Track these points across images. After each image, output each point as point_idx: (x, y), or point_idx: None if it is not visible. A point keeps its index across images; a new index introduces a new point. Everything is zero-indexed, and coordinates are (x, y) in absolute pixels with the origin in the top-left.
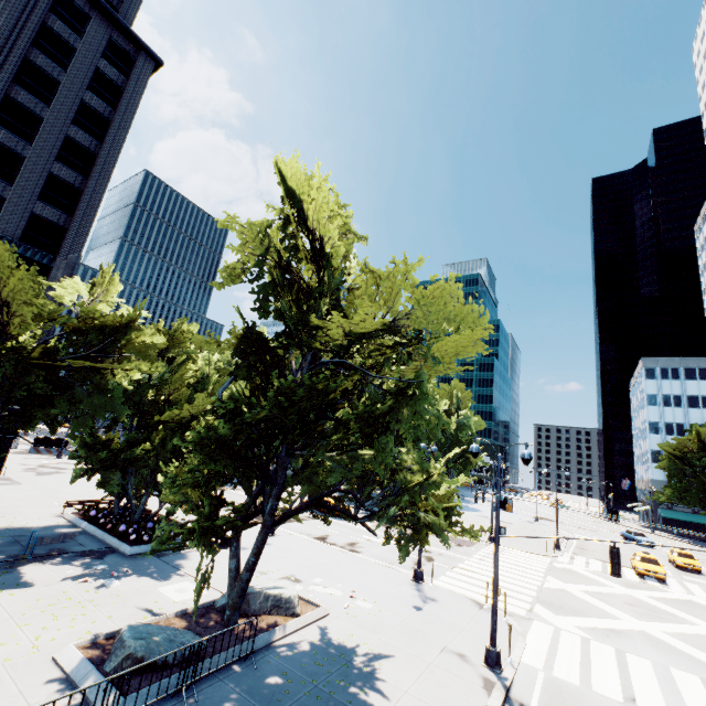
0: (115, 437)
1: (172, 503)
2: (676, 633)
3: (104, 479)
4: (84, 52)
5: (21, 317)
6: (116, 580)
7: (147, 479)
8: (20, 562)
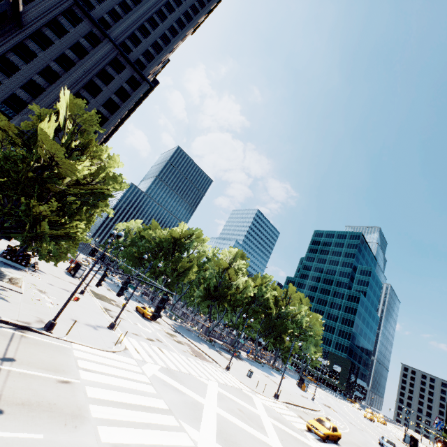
0: None
1: (41, 257)
2: (228, 420)
3: None
4: (118, 80)
5: None
6: None
7: None
8: None
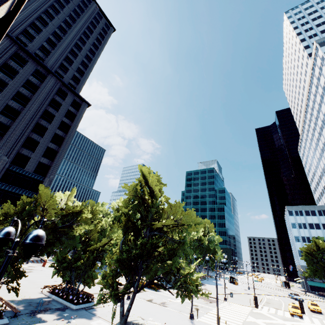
0: (66, 255)
1: (89, 285)
2: None
3: (63, 275)
4: (64, 105)
5: (49, 213)
6: (73, 320)
7: (80, 274)
8: (35, 313)
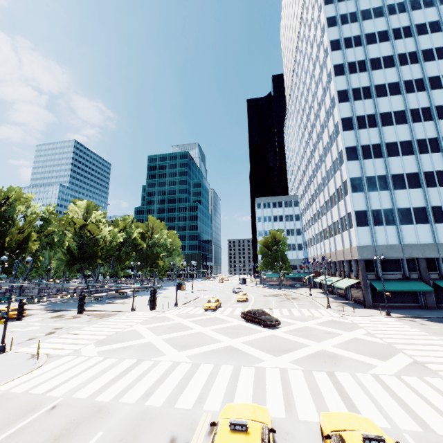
0: None
1: None
2: (171, 337)
3: None
4: None
5: None
6: None
7: None
8: None
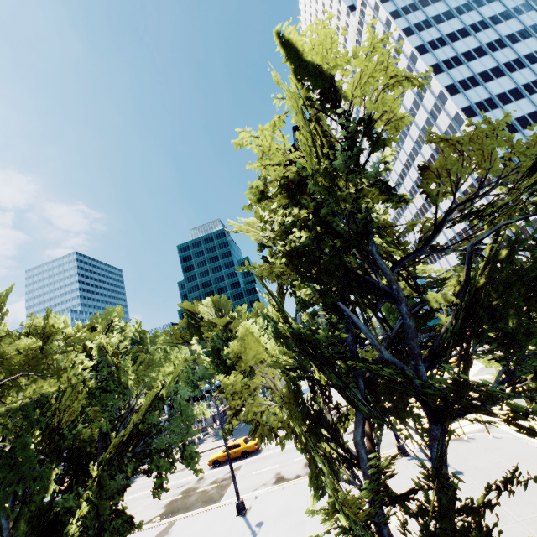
0: None
1: None
2: None
3: None
4: None
5: None
6: None
7: None
8: None
